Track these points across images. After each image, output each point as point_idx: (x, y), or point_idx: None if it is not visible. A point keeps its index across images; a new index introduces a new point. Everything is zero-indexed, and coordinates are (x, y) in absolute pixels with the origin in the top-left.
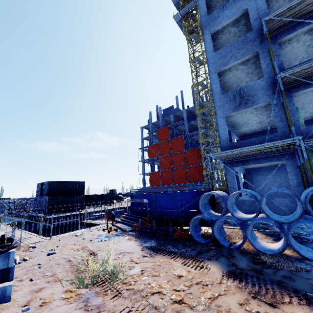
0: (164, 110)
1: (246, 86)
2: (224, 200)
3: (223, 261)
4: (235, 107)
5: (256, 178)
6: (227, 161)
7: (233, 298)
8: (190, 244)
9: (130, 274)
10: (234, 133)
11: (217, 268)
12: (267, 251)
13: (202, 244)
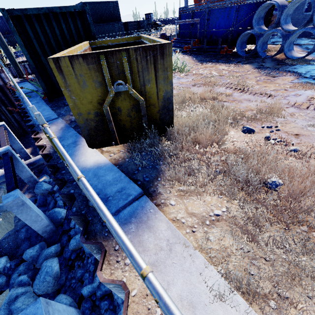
0: None
1: None
2: (281, 11)
3: (255, 64)
4: None
5: None
6: None
7: (253, 75)
8: (233, 58)
9: (190, 70)
10: None
11: (249, 66)
12: (294, 58)
13: (243, 57)
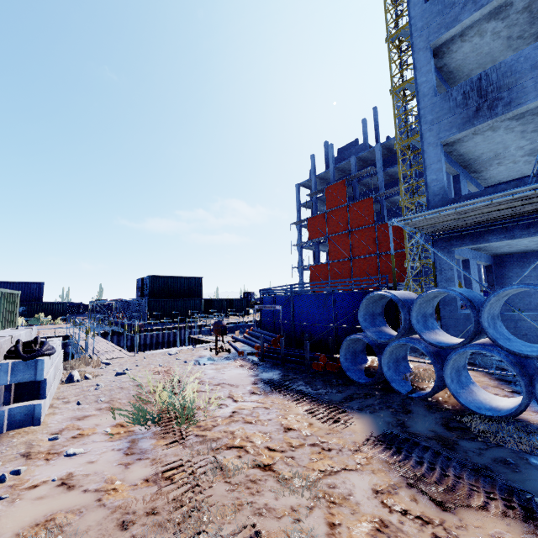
0: (339, 150)
1: (496, 68)
2: (406, 308)
3: (384, 417)
4: (466, 119)
5: (517, 275)
6: (439, 236)
7: (368, 478)
8: (338, 383)
9: (214, 415)
10: (470, 180)
11: (364, 426)
12: (484, 409)
13: (360, 385)
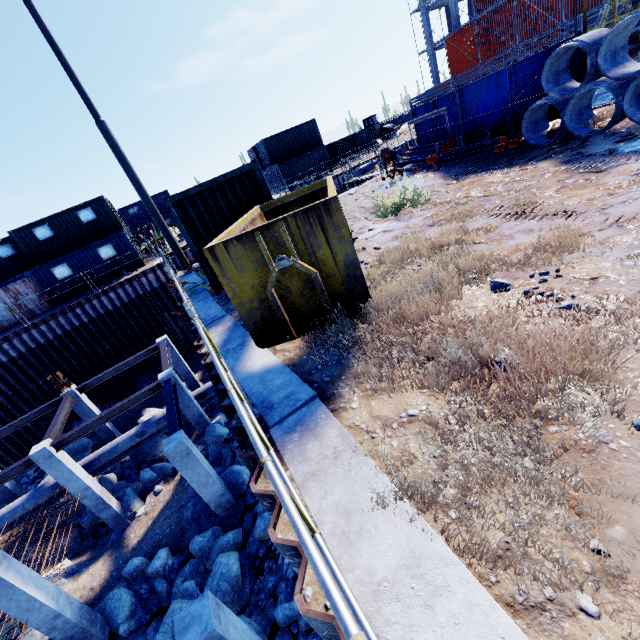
0: None
1: None
2: (594, 51)
3: (564, 155)
4: None
5: None
6: None
7: (553, 179)
8: (521, 154)
9: (433, 198)
10: None
11: (548, 164)
12: None
13: (541, 147)
